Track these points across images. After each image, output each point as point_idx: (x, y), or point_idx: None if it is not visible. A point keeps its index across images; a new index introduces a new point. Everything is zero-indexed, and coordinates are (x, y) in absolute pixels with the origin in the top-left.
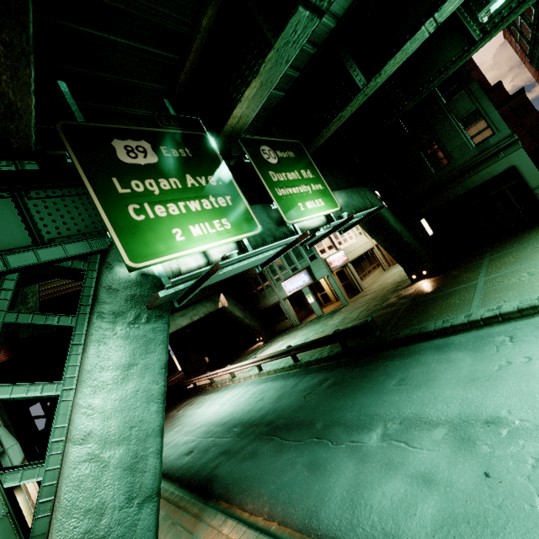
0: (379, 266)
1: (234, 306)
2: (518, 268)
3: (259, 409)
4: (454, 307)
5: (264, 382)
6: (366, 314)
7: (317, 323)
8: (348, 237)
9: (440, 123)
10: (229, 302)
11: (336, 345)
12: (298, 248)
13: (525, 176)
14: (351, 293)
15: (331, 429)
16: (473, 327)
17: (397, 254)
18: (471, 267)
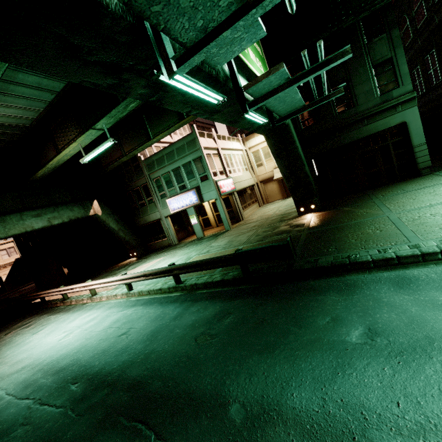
0: (256, 202)
1: (109, 216)
2: (431, 206)
3: (121, 351)
4: (380, 237)
5: (133, 306)
6: (258, 238)
7: (199, 244)
8: (237, 169)
9: (356, 63)
10: (103, 211)
11: (230, 268)
12: (191, 166)
13: (411, 133)
14: (232, 221)
15: (269, 433)
16: (427, 260)
17: (293, 184)
18: (363, 205)
